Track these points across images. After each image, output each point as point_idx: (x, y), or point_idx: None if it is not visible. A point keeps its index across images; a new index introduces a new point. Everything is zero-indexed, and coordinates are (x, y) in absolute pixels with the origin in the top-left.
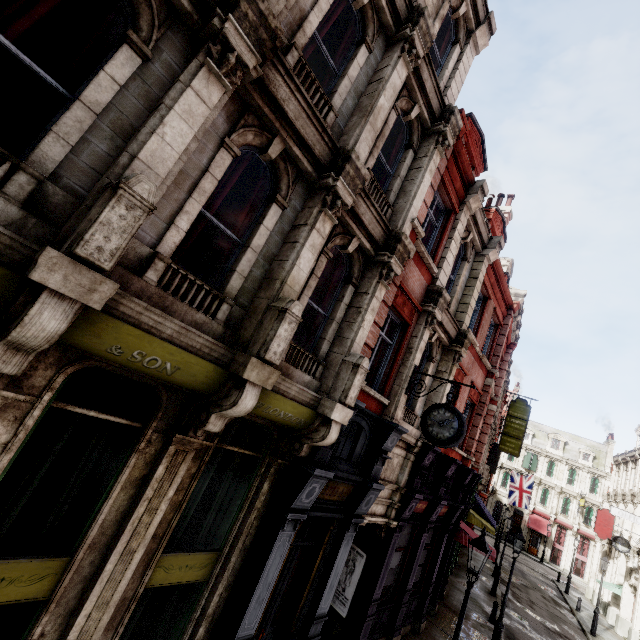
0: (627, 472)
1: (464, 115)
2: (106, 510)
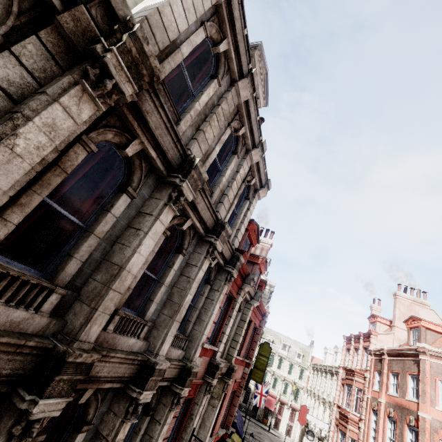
0: (317, 377)
1: (246, 253)
2: None
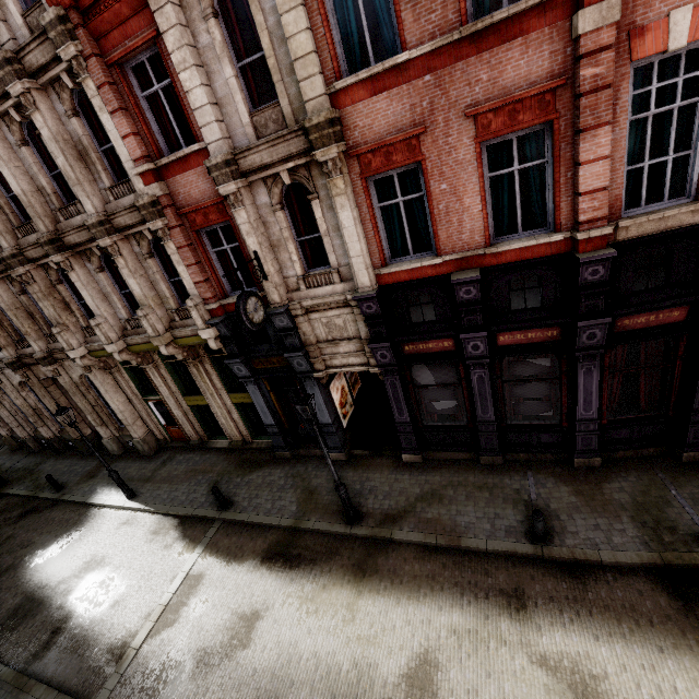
0: None
1: None
2: (198, 384)
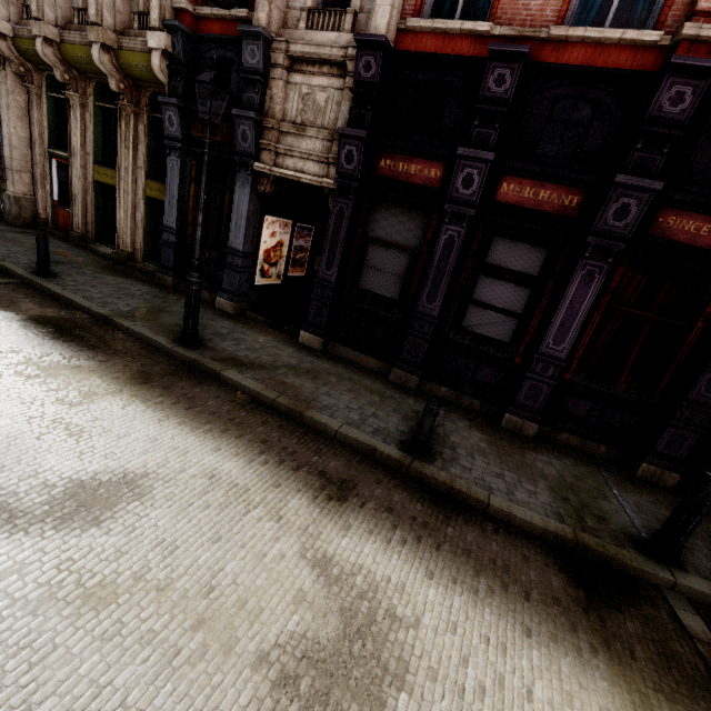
0: None
1: None
2: (119, 149)
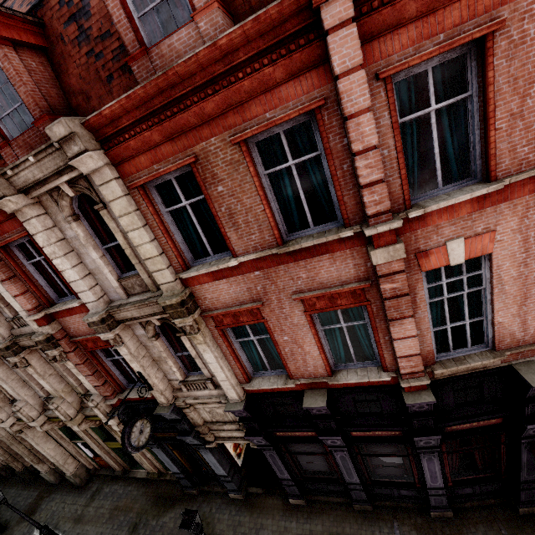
0: None
1: None
2: (114, 435)
